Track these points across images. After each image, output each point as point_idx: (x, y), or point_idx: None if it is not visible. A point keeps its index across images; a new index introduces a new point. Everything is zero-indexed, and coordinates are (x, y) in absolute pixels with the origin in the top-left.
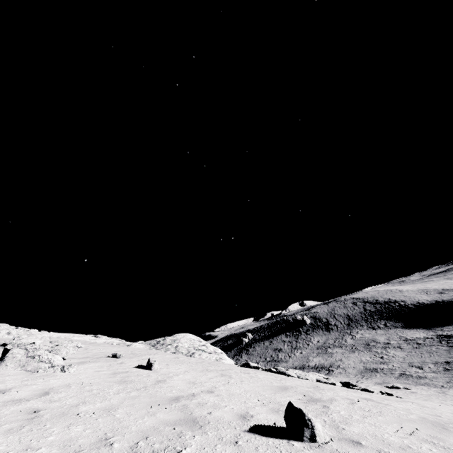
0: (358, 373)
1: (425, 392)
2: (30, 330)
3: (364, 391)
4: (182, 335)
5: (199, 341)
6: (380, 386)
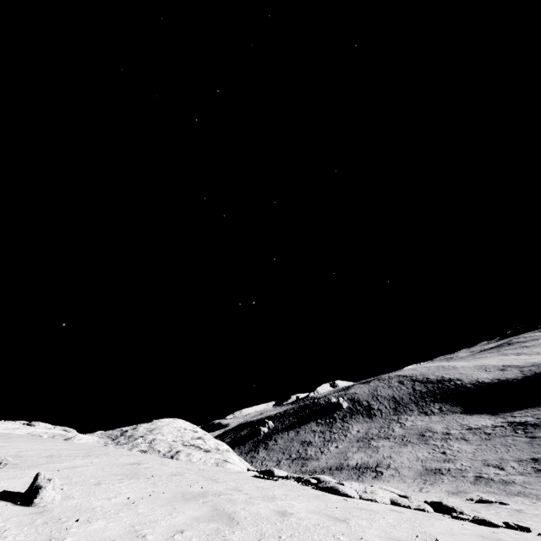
0: (417, 476)
1: (534, 510)
2: None
3: (485, 526)
4: (166, 421)
5: (193, 431)
6: (460, 499)
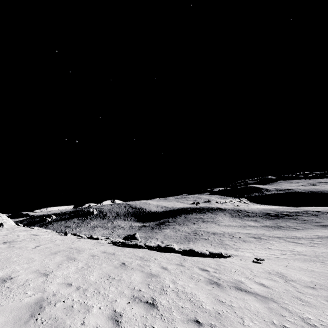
0: None
1: None
2: None
3: None
4: None
5: None
6: None
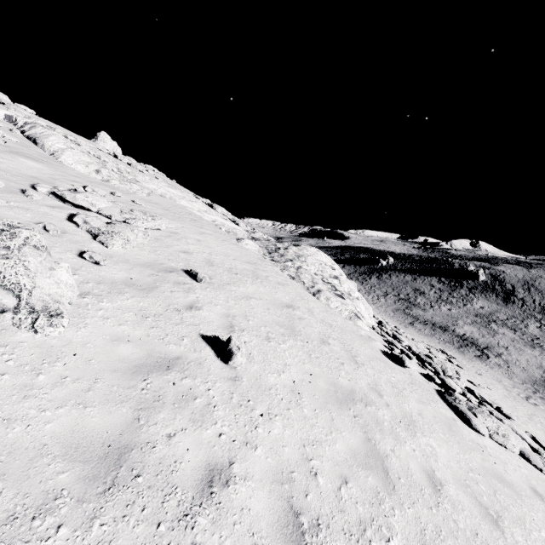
0: (529, 381)
1: None
2: (143, 171)
3: None
4: (311, 251)
5: (331, 268)
6: None
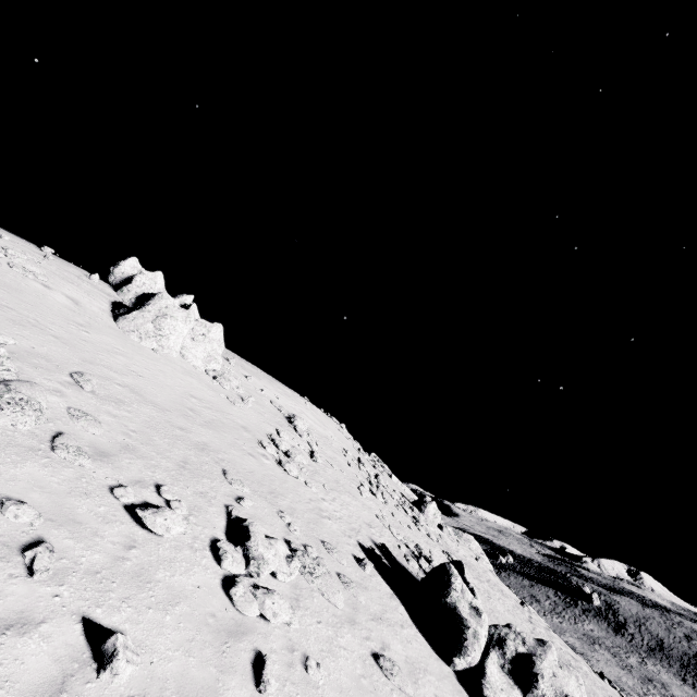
0: None
1: None
2: None
3: None
4: (472, 538)
5: (480, 549)
6: None
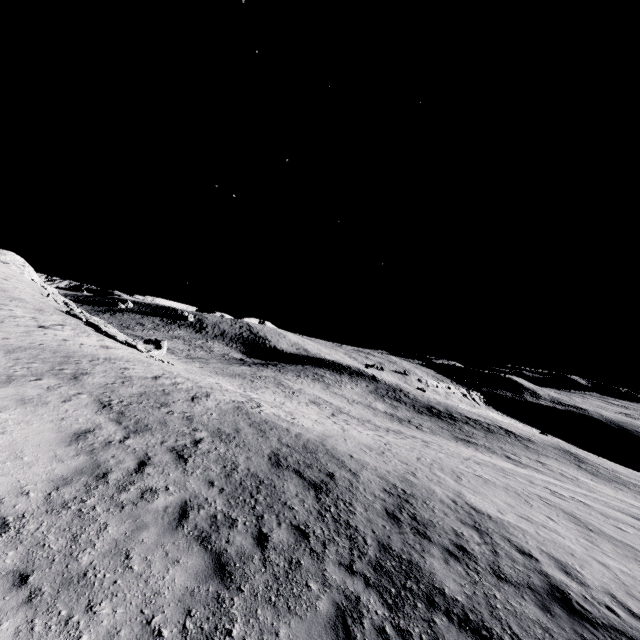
0: None
1: None
2: None
3: None
4: (11, 253)
5: (23, 263)
6: None
